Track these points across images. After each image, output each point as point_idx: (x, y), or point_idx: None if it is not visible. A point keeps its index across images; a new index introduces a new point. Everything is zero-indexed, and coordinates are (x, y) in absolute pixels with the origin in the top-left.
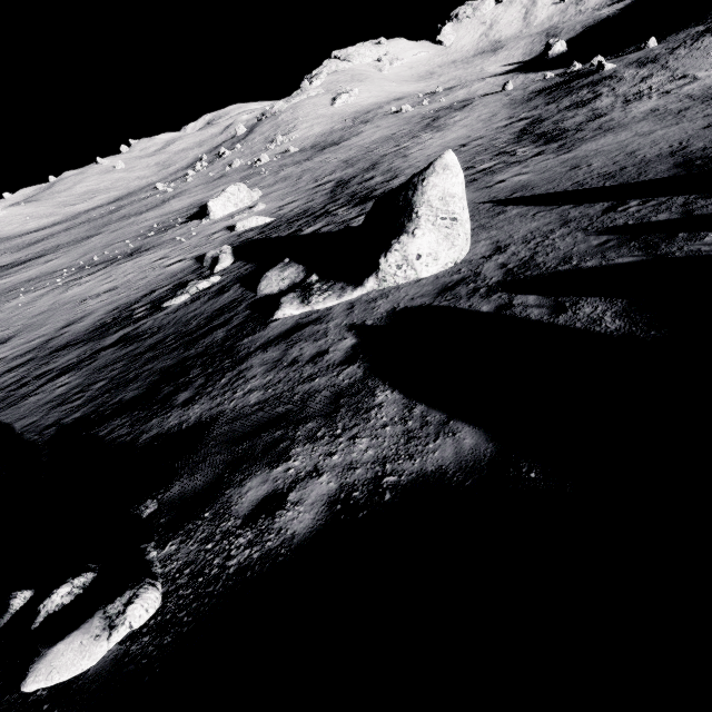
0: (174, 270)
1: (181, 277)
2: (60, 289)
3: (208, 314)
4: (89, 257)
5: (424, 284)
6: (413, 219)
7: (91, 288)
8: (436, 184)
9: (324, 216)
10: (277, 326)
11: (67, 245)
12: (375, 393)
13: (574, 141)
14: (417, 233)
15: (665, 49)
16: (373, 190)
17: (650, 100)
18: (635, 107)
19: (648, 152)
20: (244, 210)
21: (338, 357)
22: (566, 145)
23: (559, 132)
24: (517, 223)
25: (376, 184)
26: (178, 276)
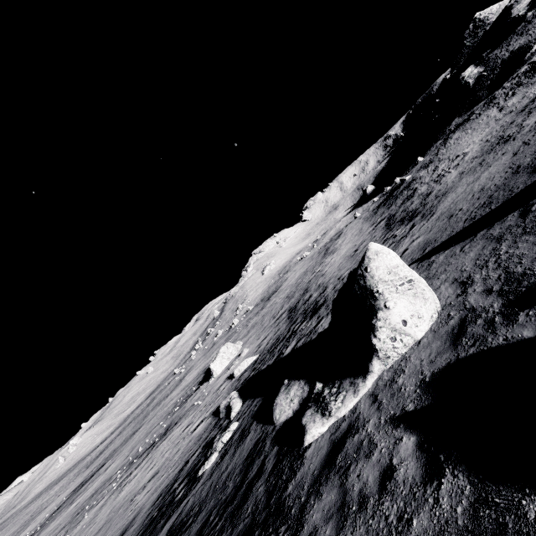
0: (199, 433)
1: (206, 436)
2: (115, 493)
3: (240, 467)
4: (136, 450)
5: (427, 342)
6: (377, 297)
7: (139, 481)
8: (377, 265)
9: (293, 335)
10: (313, 454)
11: (120, 446)
12: (531, 519)
13: (429, 209)
14: (389, 304)
15: (431, 156)
16: (316, 302)
17: (451, 173)
18: (446, 179)
19: (494, 183)
20: (235, 359)
21: (413, 470)
22: (426, 213)
23: (412, 213)
24: (454, 261)
25: (316, 298)
26: (203, 436)
